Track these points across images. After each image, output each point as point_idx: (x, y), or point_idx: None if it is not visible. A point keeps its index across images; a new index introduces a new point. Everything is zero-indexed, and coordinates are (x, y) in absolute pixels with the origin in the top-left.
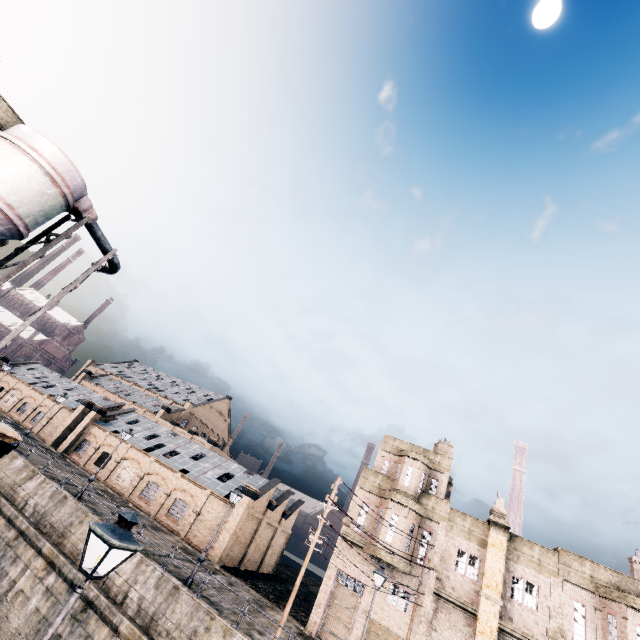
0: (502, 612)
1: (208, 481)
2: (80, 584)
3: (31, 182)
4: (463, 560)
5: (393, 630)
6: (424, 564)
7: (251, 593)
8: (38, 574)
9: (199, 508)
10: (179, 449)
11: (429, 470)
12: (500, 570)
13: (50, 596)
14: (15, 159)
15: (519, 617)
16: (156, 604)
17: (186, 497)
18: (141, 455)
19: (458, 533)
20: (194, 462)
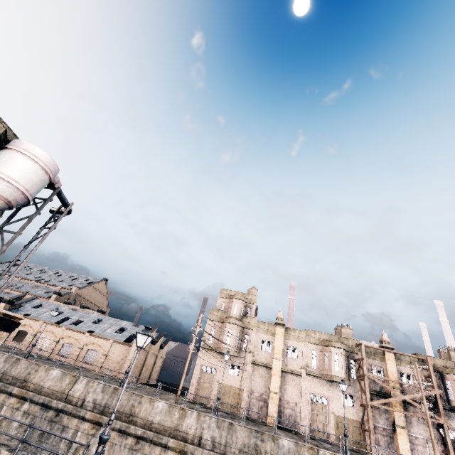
0: (283, 363)
1: (109, 335)
2: (50, 403)
3: (36, 175)
4: (264, 344)
5: (233, 386)
6: (246, 351)
7: (151, 390)
8: (14, 406)
9: (107, 352)
10: (82, 319)
11: (246, 303)
12: (281, 345)
13: (28, 415)
14: (27, 163)
15: (290, 363)
16: (105, 400)
17: (95, 347)
18: (53, 327)
19: (262, 332)
20: (96, 325)
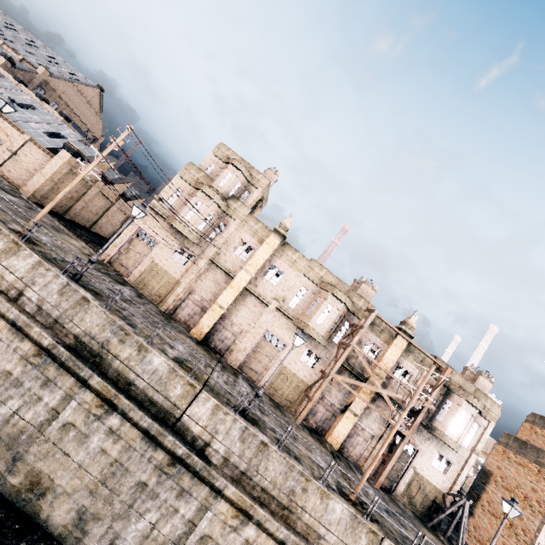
0: (252, 281)
1: (30, 129)
2: None
3: None
4: (242, 248)
5: (170, 273)
6: (211, 242)
7: (55, 224)
8: None
9: (15, 149)
10: (2, 90)
11: (247, 183)
12: (264, 259)
13: None
14: None
15: (262, 286)
16: None
17: (1, 135)
18: None
19: (247, 231)
20: (18, 108)
